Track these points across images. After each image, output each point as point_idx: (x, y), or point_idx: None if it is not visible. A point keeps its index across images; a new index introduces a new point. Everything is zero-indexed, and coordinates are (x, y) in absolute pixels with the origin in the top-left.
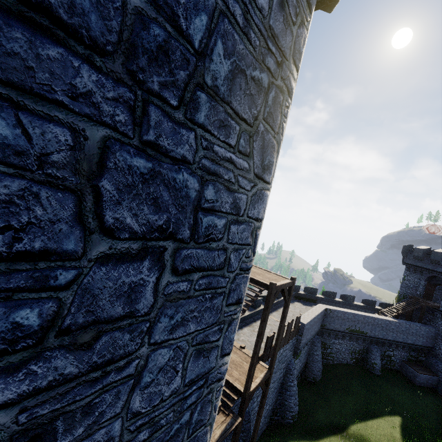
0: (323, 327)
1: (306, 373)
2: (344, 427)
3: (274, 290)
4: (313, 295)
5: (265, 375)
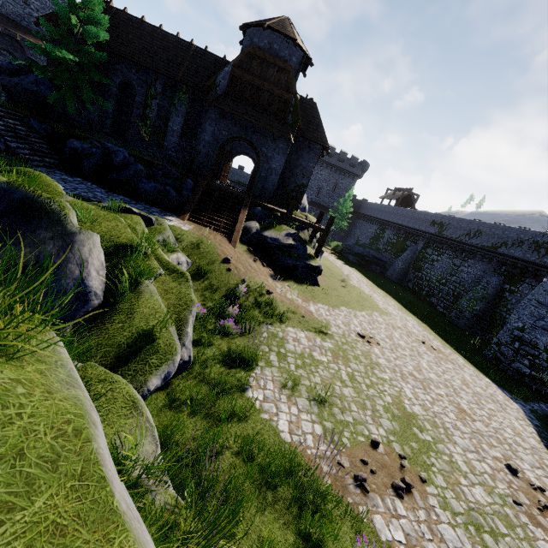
0: None
1: None
2: None
3: None
4: None
5: None
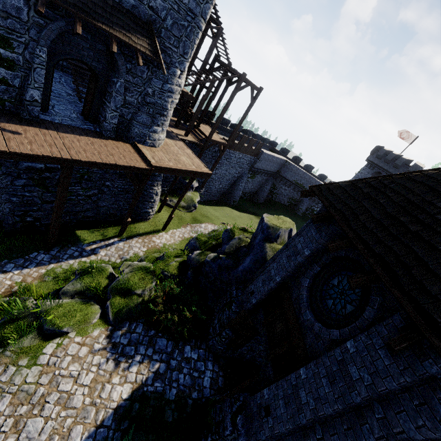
0: (279, 173)
1: (254, 196)
2: (260, 216)
3: (244, 79)
4: (284, 155)
5: (223, 142)
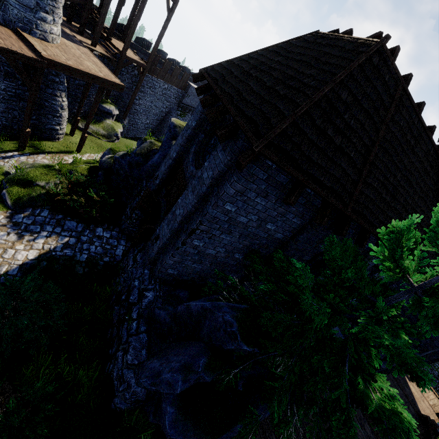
0: None
1: None
2: None
3: None
4: None
5: (142, 63)
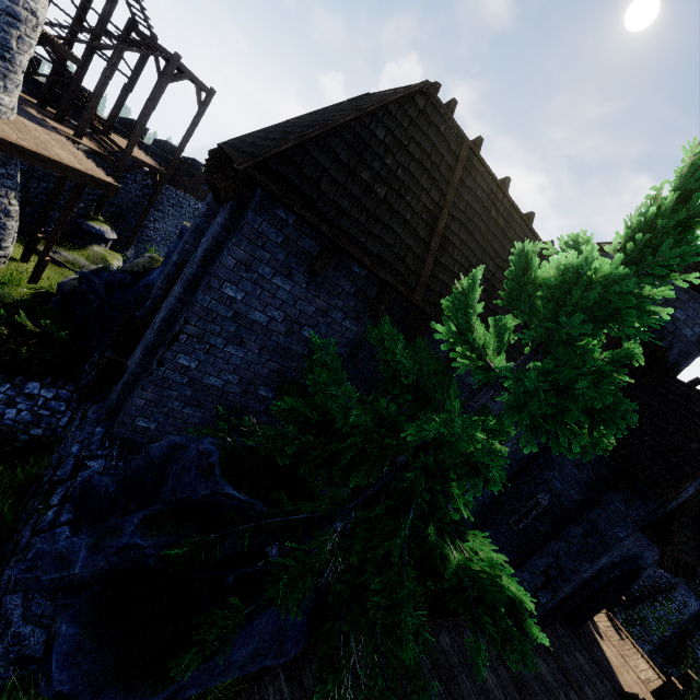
0: None
1: None
2: None
3: (177, 62)
4: None
5: (158, 168)
